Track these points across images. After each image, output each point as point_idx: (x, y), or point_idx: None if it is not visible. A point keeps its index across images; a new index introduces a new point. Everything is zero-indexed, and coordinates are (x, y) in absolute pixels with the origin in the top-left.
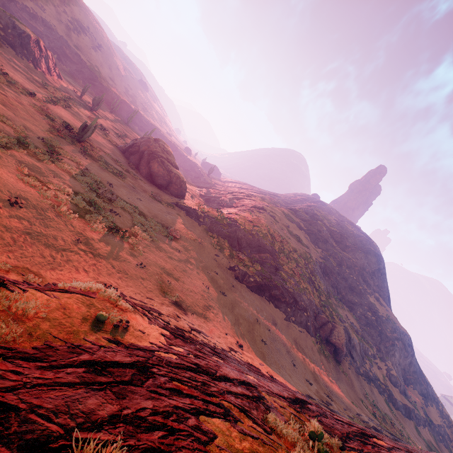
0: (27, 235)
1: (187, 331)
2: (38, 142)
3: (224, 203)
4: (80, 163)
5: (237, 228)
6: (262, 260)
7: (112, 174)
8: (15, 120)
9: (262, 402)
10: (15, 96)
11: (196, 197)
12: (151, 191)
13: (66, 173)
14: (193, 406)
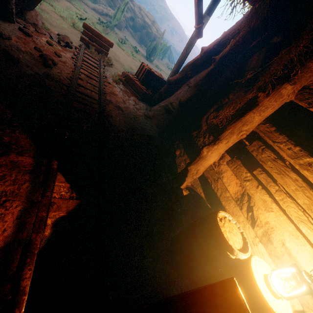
0: None
1: None
2: None
3: None
4: None
5: None
6: None
7: None
8: None
9: None
10: None
11: None
12: None
13: None
14: None
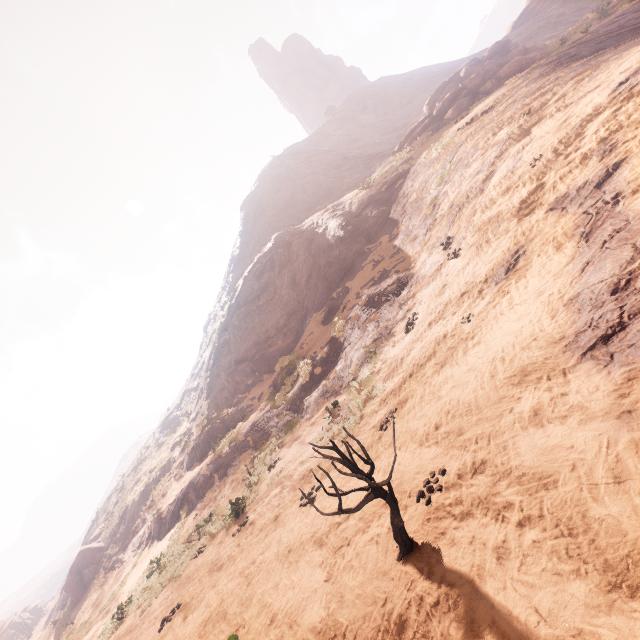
0: None
1: None
2: None
3: None
4: None
5: None
6: None
7: None
8: None
9: None
10: None
11: None
12: None
13: None
14: None
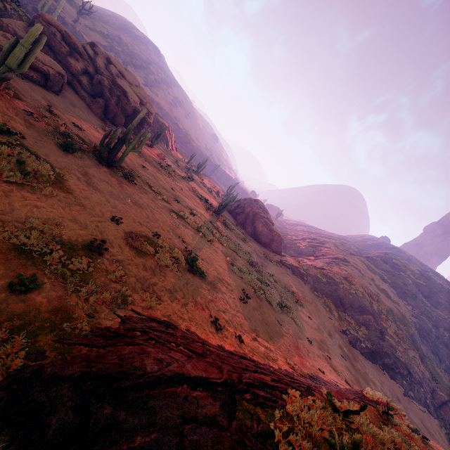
0: (266, 325)
1: None
2: (212, 226)
3: (301, 251)
4: (231, 238)
5: (337, 287)
6: (365, 322)
7: (242, 241)
8: (197, 210)
9: None
10: (182, 185)
11: None
12: (263, 251)
13: (234, 252)
14: None
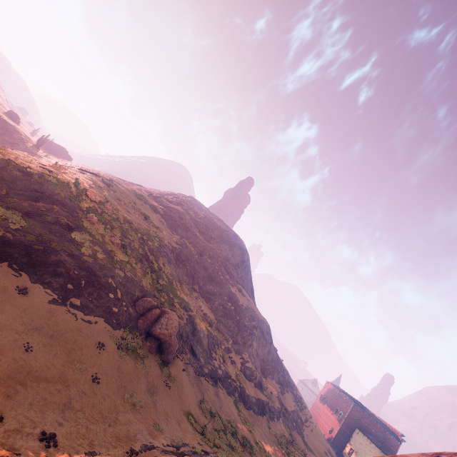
0: None
1: None
2: None
3: None
4: None
5: None
6: (36, 211)
7: None
8: None
9: None
10: None
11: None
12: None
13: None
14: None
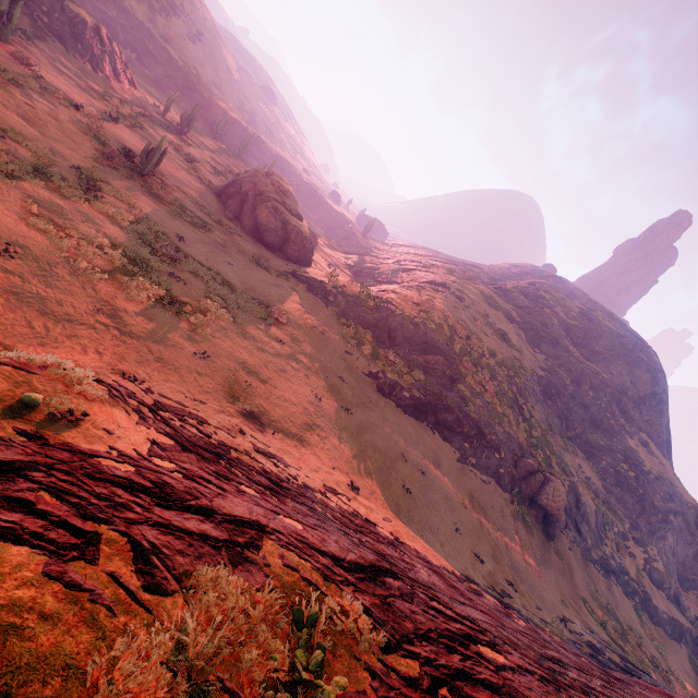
0: (13, 296)
1: (240, 451)
2: (70, 173)
3: (383, 277)
4: (135, 206)
5: (390, 314)
6: (428, 365)
7: (188, 224)
8: (39, 141)
9: (235, 551)
10: (49, 109)
11: (339, 267)
12: (253, 252)
13: (106, 217)
14: (9, 525)
